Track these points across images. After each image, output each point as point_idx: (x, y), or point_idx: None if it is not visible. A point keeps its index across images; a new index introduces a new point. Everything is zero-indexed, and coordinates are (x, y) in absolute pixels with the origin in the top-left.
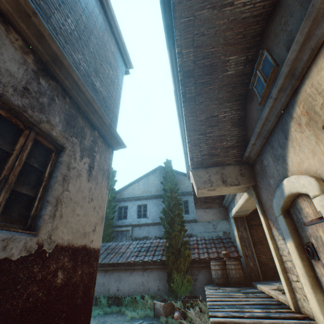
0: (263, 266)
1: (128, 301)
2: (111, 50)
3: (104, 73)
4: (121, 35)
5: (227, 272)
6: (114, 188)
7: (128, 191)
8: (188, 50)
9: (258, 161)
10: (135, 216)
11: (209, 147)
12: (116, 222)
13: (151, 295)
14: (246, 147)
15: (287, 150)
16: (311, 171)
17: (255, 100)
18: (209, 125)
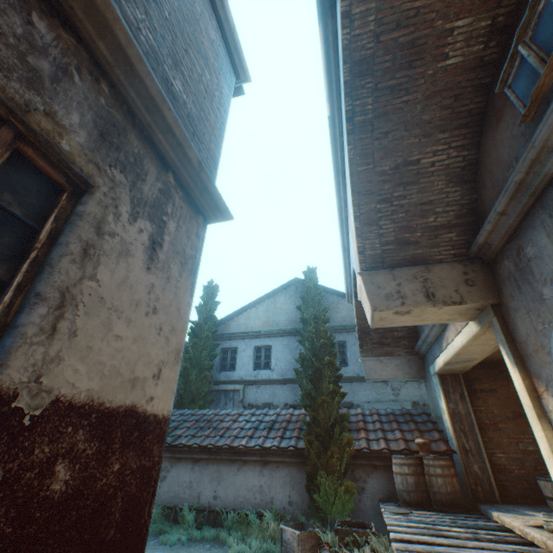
0: (500, 474)
1: (233, 521)
2: (208, 35)
3: (191, 70)
4: (229, 12)
5: (426, 480)
6: (214, 316)
7: (239, 321)
8: (364, 7)
9: (509, 252)
10: (251, 366)
11: (399, 226)
12: (217, 375)
13: (276, 513)
14: (478, 226)
15: None
16: None
17: (507, 118)
18: (400, 181)
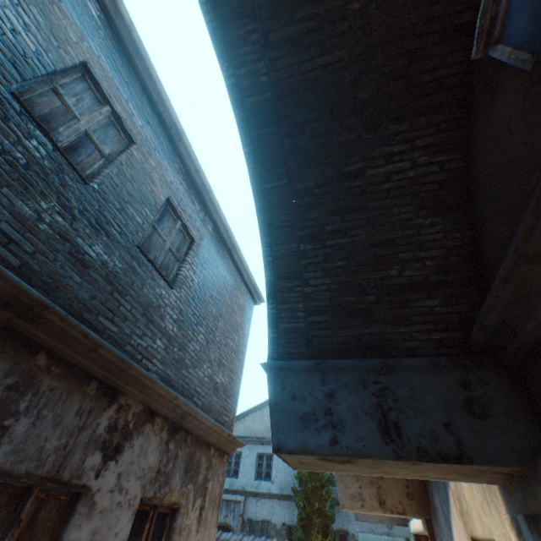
0: None
1: None
2: (238, 307)
3: (228, 352)
4: (253, 278)
5: None
6: None
7: (245, 423)
8: None
9: (429, 488)
10: (253, 474)
11: None
12: None
13: None
14: None
15: (451, 519)
16: None
17: None
18: None
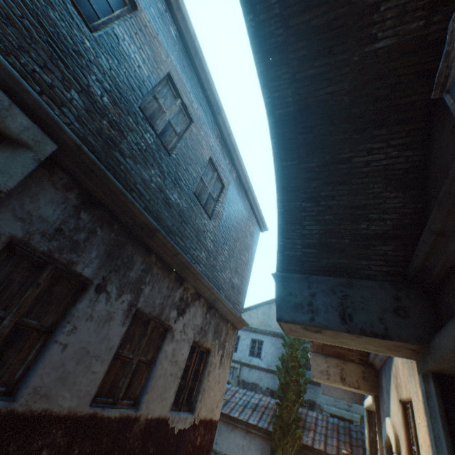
0: None
1: None
2: (249, 233)
3: (241, 264)
4: (261, 212)
5: None
6: None
7: (244, 316)
8: None
9: (380, 374)
10: (247, 352)
11: None
12: None
13: None
14: None
15: (390, 391)
16: (396, 428)
17: None
18: None
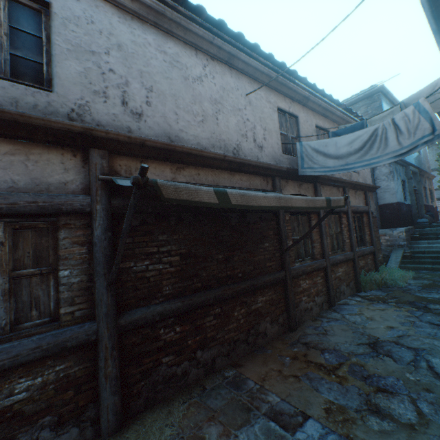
0: None
1: None
2: None
3: (426, 158)
4: None
5: None
6: None
7: None
8: None
9: None
10: None
11: None
12: None
13: None
14: None
15: None
16: None
17: None
18: None
